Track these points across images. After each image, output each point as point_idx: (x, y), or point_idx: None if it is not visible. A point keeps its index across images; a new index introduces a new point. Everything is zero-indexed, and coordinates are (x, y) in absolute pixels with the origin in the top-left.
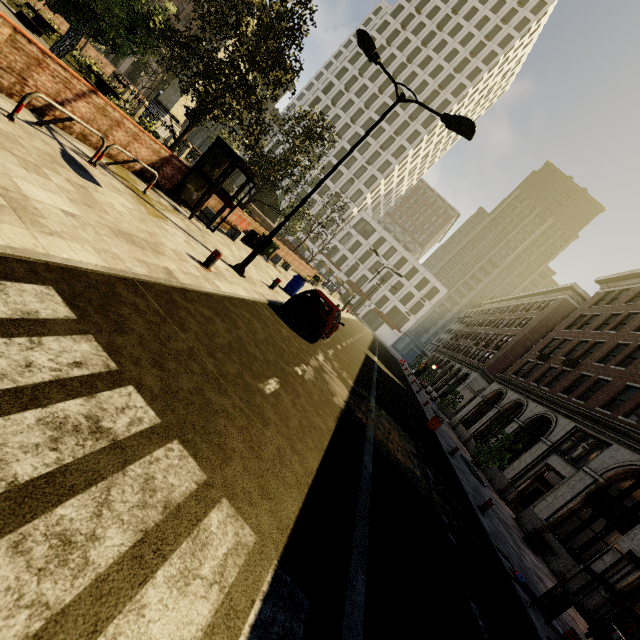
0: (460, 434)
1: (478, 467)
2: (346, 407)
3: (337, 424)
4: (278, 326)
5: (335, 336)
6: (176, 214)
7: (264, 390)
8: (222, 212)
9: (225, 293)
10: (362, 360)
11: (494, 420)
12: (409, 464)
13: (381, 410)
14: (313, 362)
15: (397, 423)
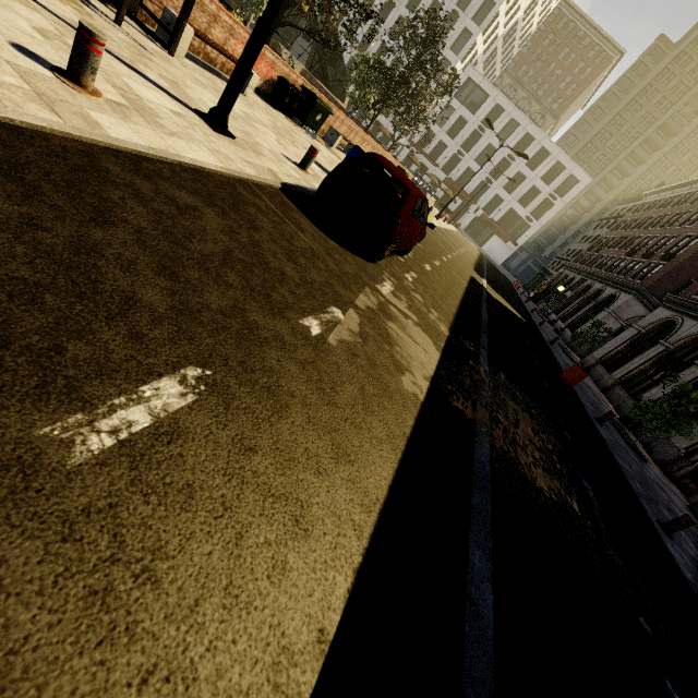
0: (598, 378)
1: (628, 427)
2: (430, 393)
3: (400, 462)
4: (290, 229)
5: (422, 251)
6: (68, 0)
7: (69, 446)
8: (188, 10)
9: (117, 142)
10: (465, 286)
11: (657, 361)
12: (558, 490)
13: (498, 373)
14: (365, 299)
15: (524, 391)
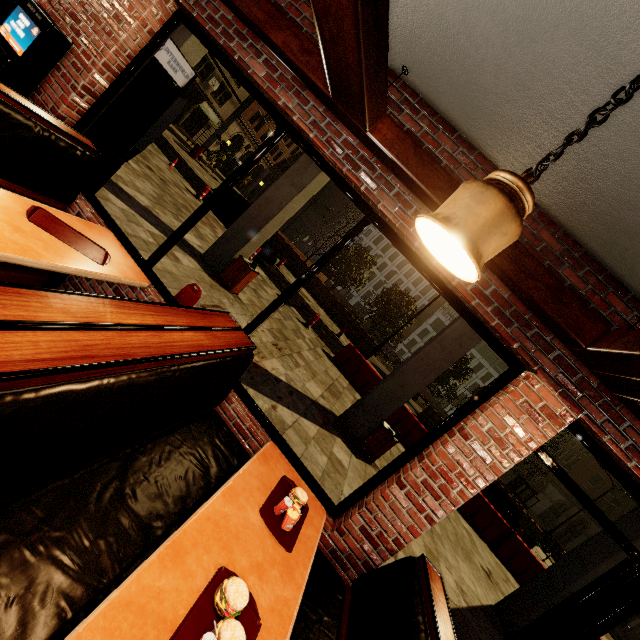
0: None
1: None
2: None
3: None
4: None
5: None
6: None
7: None
8: None
9: None
10: None
11: None
12: None
13: None
14: None
15: None
